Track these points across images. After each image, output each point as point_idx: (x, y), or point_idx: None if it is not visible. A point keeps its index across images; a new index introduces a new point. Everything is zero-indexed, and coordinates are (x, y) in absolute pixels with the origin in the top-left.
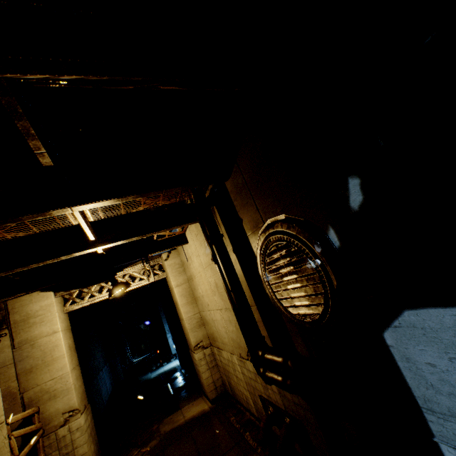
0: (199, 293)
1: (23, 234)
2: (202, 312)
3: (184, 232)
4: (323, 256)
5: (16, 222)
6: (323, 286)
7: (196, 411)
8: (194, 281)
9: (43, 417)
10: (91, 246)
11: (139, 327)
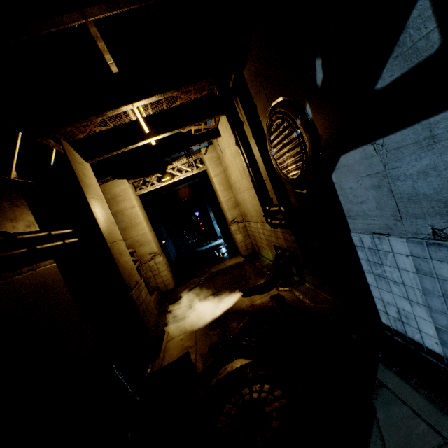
0: (233, 181)
1: (105, 128)
2: (236, 196)
3: (217, 126)
4: (301, 126)
5: (104, 117)
6: (301, 150)
7: (233, 262)
8: (229, 171)
9: (139, 255)
10: (147, 138)
11: (191, 218)
